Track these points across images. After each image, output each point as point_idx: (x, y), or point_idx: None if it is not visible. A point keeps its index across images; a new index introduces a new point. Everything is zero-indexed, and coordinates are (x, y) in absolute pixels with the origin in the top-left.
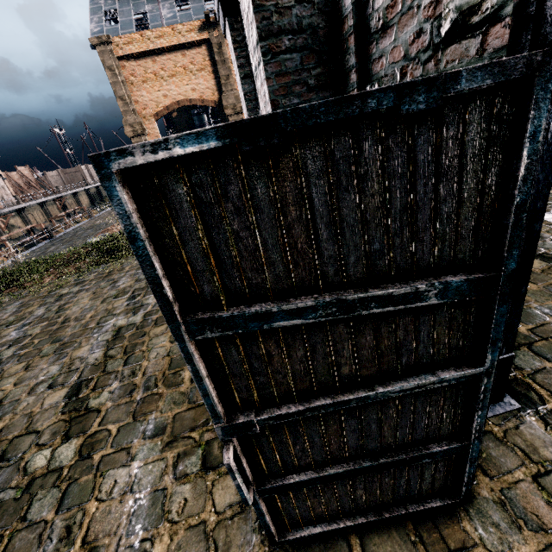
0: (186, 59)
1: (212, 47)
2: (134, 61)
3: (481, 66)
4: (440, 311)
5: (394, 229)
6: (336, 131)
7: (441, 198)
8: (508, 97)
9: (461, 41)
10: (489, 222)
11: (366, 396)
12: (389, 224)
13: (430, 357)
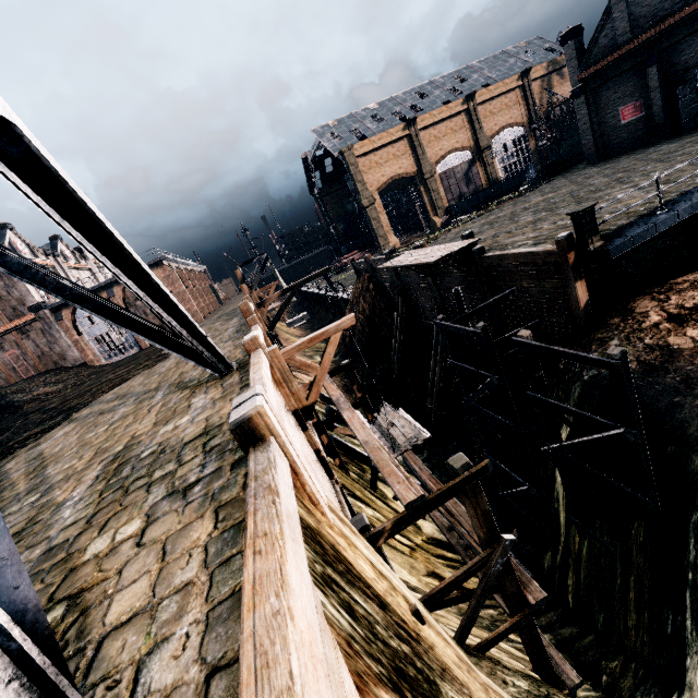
0: (394, 150)
1: (412, 138)
2: (363, 158)
3: (694, 81)
4: (694, 98)
5: (690, 91)
6: (687, 86)
7: (693, 89)
8: (695, 82)
9: (689, 81)
10: (696, 90)
11: (691, 107)
12: (690, 91)
13: (694, 103)
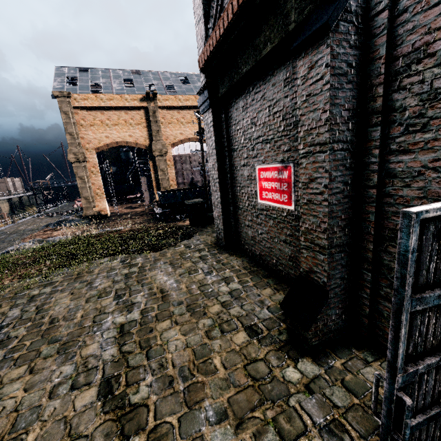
0: (128, 116)
1: (149, 111)
2: (87, 111)
3: None
4: None
5: None
6: None
7: None
8: None
9: None
10: None
11: None
12: None
13: None
